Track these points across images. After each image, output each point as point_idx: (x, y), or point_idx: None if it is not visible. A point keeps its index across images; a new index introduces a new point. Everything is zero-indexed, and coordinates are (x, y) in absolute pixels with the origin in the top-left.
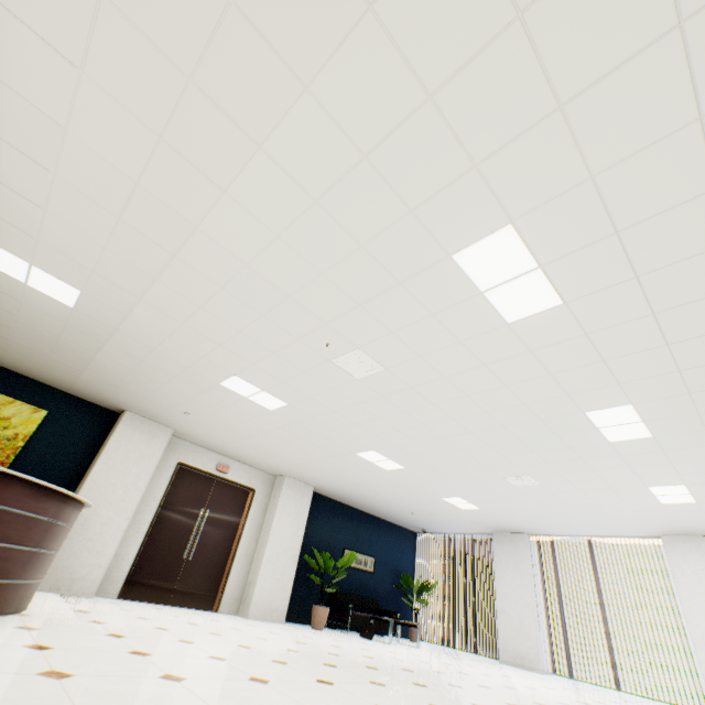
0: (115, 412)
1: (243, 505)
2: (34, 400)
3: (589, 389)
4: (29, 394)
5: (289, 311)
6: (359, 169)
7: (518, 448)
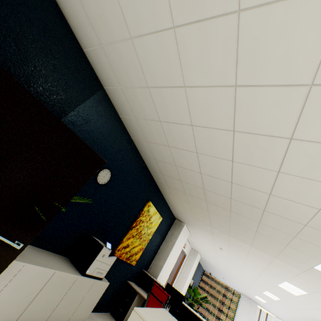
0: (174, 218)
1: (180, 261)
2: (160, 210)
3: None
4: (160, 207)
5: None
6: None
7: None
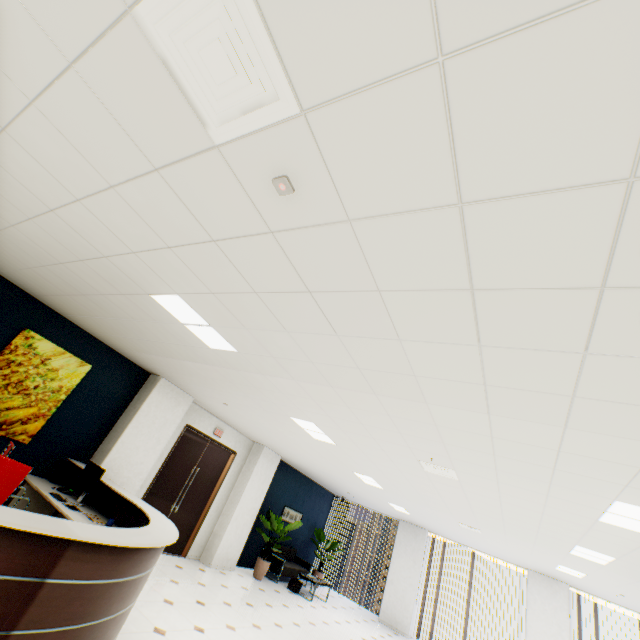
0: (146, 371)
1: (224, 464)
2: (81, 352)
3: (599, 546)
4: (78, 346)
5: (428, 442)
6: (625, 466)
7: (494, 525)
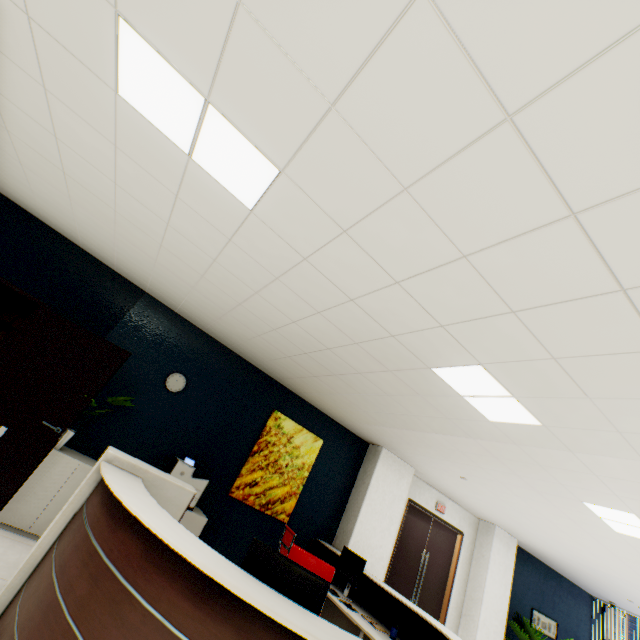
0: (365, 441)
1: (452, 547)
2: (313, 427)
3: None
4: (310, 422)
5: None
6: None
7: None
